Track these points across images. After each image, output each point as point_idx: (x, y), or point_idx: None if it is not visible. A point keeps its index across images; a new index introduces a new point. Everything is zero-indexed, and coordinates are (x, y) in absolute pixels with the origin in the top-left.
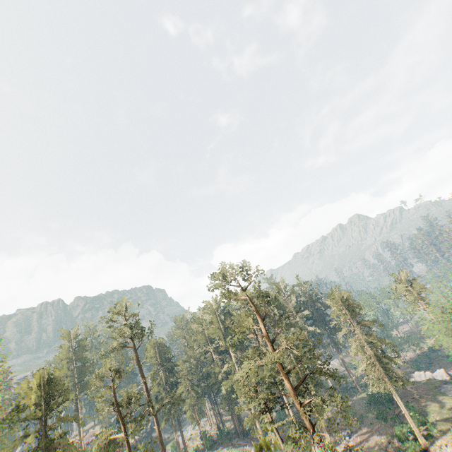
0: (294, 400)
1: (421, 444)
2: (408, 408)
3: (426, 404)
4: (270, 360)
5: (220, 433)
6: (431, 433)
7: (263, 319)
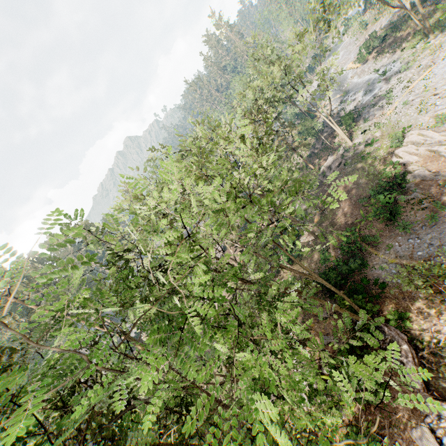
0: None
1: None
2: None
3: None
4: None
5: None
6: None
7: None
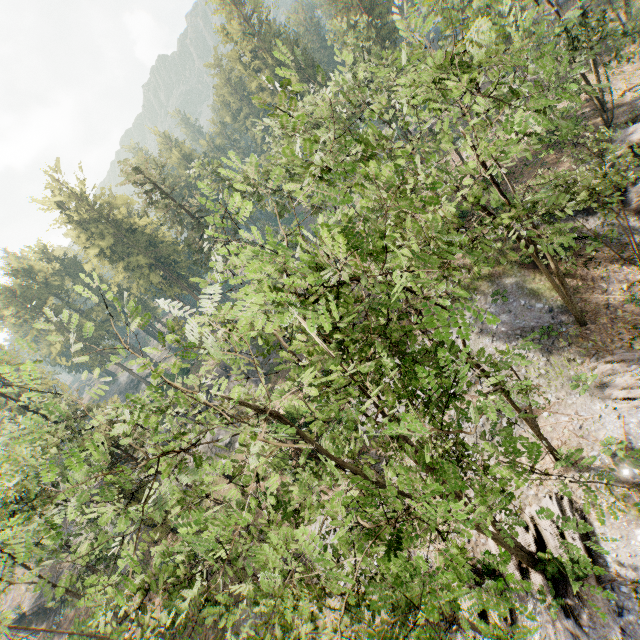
0: None
1: None
2: None
3: None
4: None
5: None
6: None
7: None
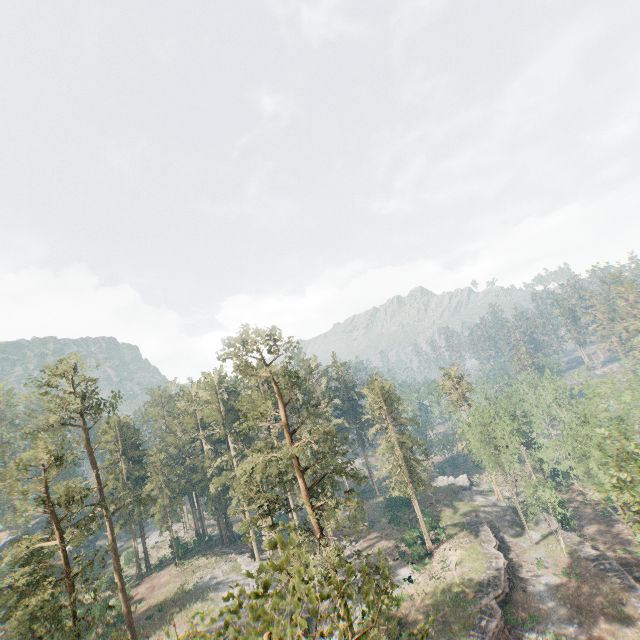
0: (304, 502)
1: (428, 548)
2: (424, 513)
3: (442, 509)
4: (286, 456)
5: (199, 541)
6: (440, 537)
7: (284, 405)
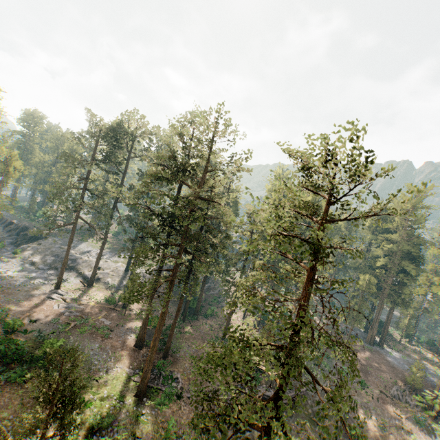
0: None
1: None
2: None
3: None
4: None
5: None
6: None
7: None
